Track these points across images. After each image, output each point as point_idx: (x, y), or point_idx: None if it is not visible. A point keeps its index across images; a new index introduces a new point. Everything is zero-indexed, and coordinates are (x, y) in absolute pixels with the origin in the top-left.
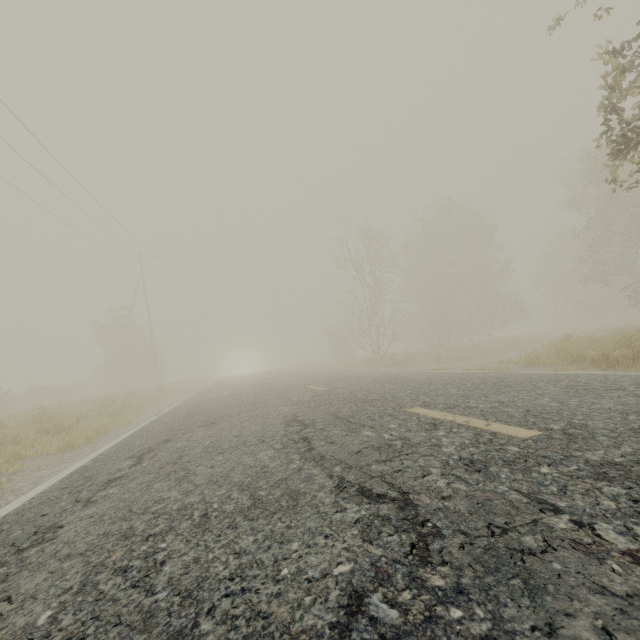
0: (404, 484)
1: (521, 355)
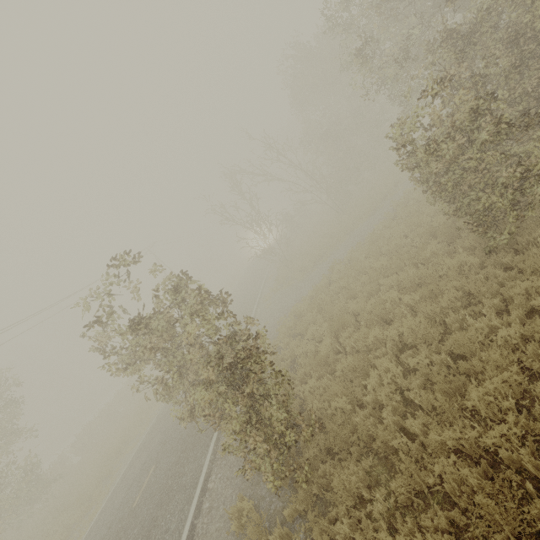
0: (113, 523)
1: (284, 318)
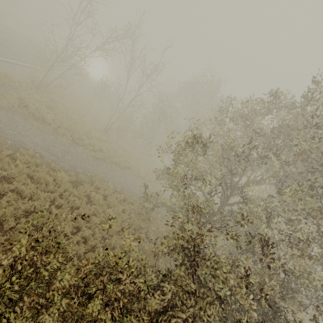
0: None
1: None
